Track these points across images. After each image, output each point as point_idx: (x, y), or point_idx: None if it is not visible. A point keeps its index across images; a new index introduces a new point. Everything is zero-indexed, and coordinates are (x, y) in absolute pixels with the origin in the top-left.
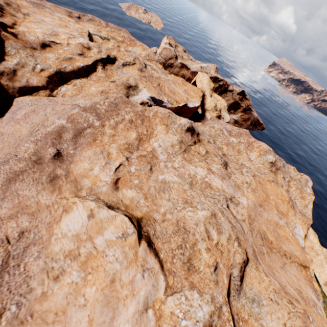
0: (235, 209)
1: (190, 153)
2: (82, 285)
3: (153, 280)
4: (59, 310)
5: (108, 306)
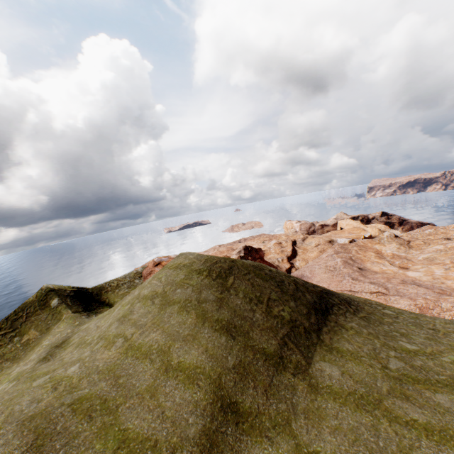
0: None
1: (414, 247)
2: None
3: None
4: None
5: None
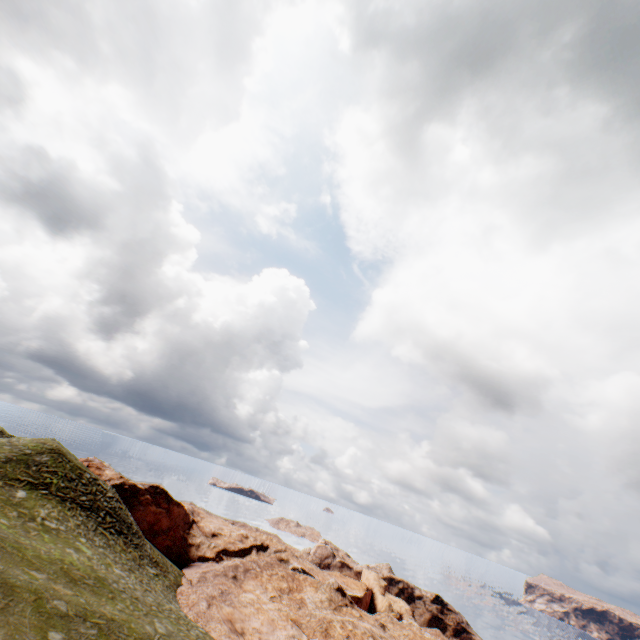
0: (382, 639)
1: (341, 612)
2: (256, 613)
3: (299, 632)
4: (247, 614)
5: (271, 625)
